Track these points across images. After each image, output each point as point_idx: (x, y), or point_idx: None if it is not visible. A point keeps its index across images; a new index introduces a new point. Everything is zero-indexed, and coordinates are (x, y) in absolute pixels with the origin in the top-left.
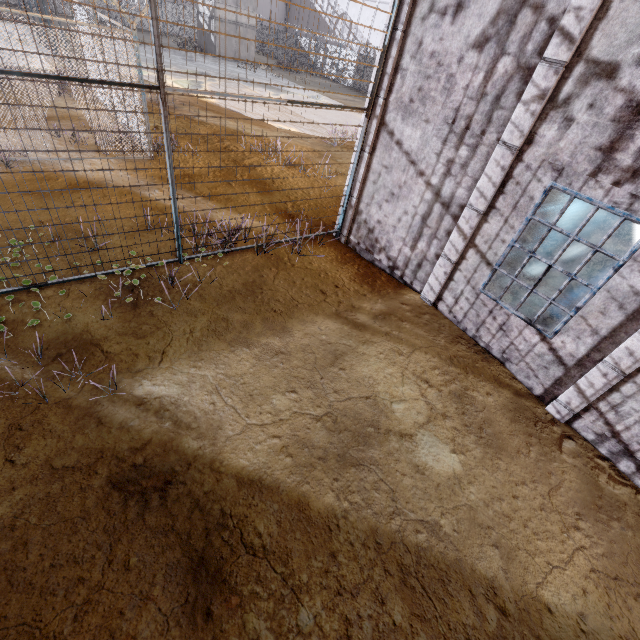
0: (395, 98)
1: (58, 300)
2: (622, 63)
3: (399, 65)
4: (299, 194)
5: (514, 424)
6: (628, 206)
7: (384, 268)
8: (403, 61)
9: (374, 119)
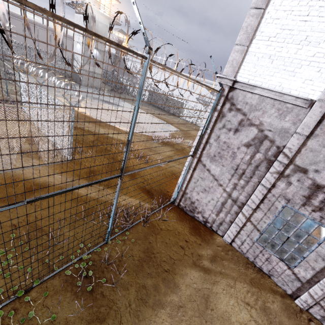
0: (206, 152)
1: (41, 300)
2: (309, 169)
3: (208, 141)
4: (148, 176)
5: (290, 320)
6: (320, 220)
7: (200, 221)
8: (210, 140)
9: (195, 158)
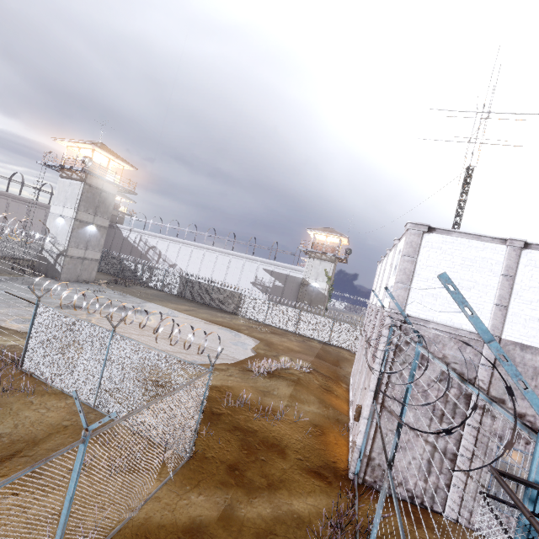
0: (390, 395)
1: None
2: (505, 399)
3: (389, 380)
4: (297, 444)
5: None
6: None
7: (404, 498)
8: (391, 379)
9: (377, 404)
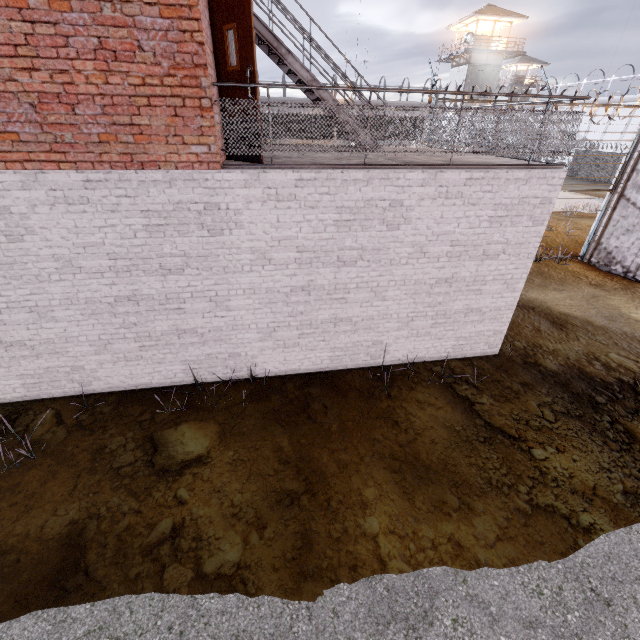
0: (631, 183)
1: None
2: None
3: (634, 168)
4: (548, 240)
5: None
6: None
7: (619, 274)
8: (637, 166)
9: (616, 194)
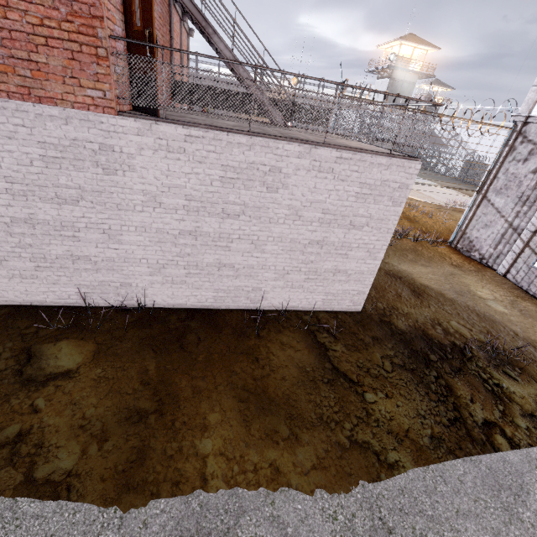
0: (492, 187)
1: None
2: None
3: (496, 176)
4: (428, 226)
5: None
6: None
7: (476, 259)
8: (498, 175)
9: (480, 195)
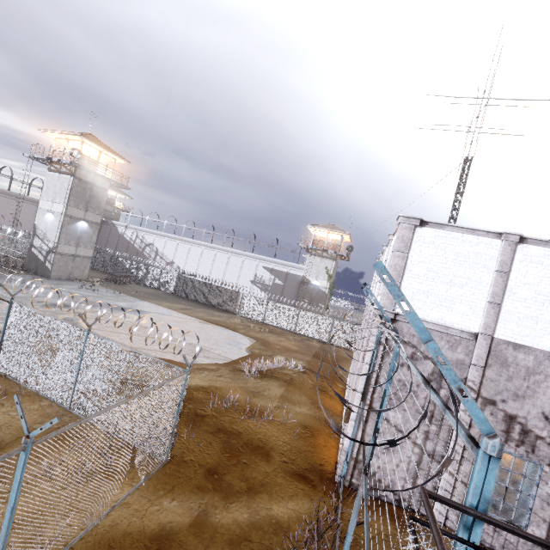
0: (378, 396)
1: None
2: (496, 400)
3: (377, 381)
4: (283, 446)
5: None
6: (526, 455)
7: (391, 501)
8: (380, 379)
9: (365, 406)
